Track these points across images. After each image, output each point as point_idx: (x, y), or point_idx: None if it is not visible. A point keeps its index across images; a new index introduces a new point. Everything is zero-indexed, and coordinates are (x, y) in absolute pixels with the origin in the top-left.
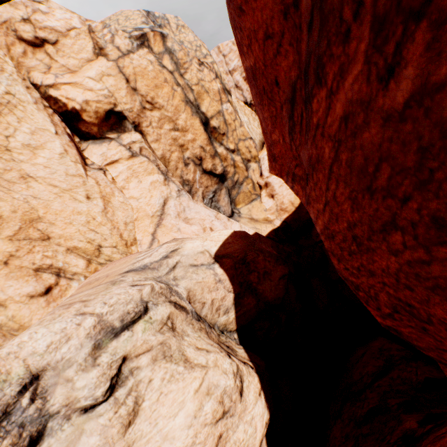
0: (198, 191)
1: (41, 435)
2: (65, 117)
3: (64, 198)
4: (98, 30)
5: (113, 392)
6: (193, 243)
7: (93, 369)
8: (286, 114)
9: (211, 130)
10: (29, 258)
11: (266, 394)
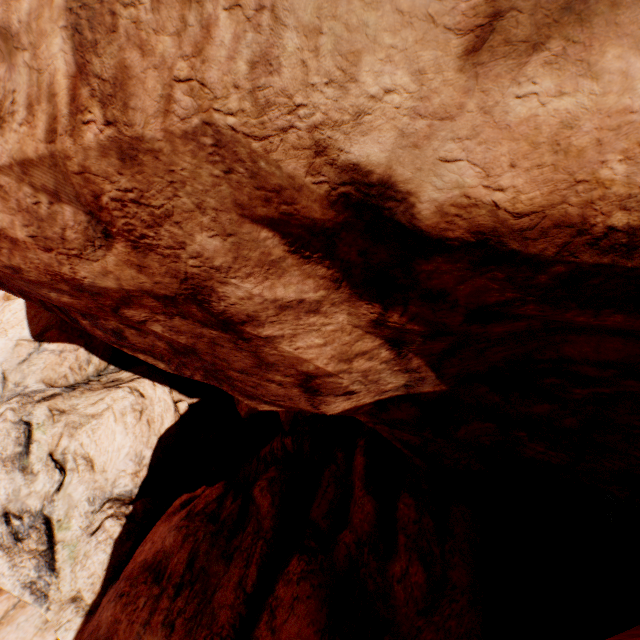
0: None
1: (48, 518)
2: None
3: None
4: None
5: (66, 470)
6: None
7: (39, 476)
8: None
9: None
10: None
11: (160, 381)
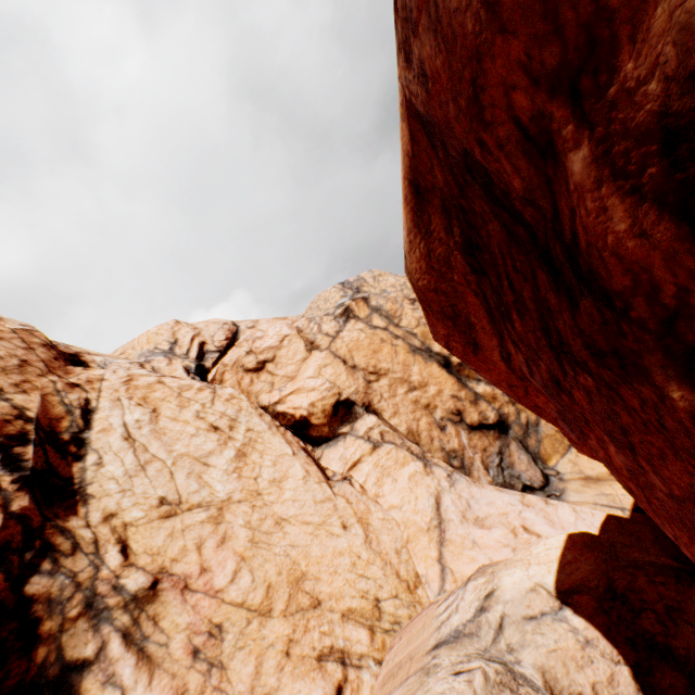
0: (473, 461)
1: None
2: (294, 428)
3: (320, 536)
4: (305, 327)
5: None
6: (511, 575)
7: None
8: (563, 426)
9: (457, 369)
10: (307, 640)
11: None
